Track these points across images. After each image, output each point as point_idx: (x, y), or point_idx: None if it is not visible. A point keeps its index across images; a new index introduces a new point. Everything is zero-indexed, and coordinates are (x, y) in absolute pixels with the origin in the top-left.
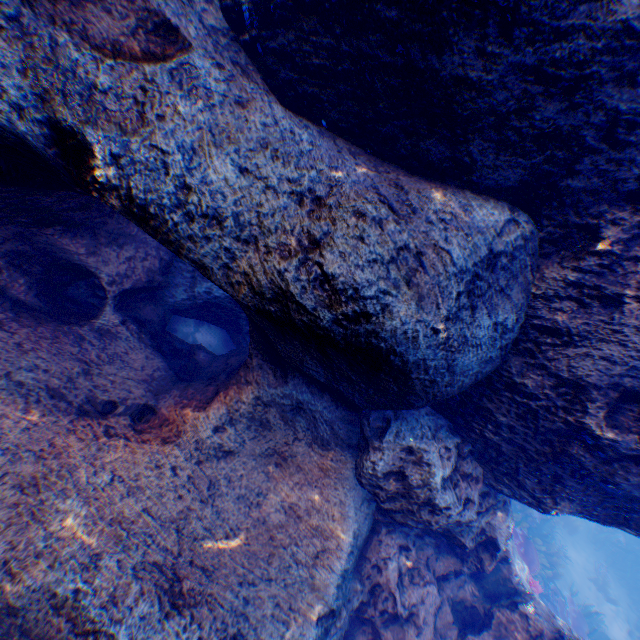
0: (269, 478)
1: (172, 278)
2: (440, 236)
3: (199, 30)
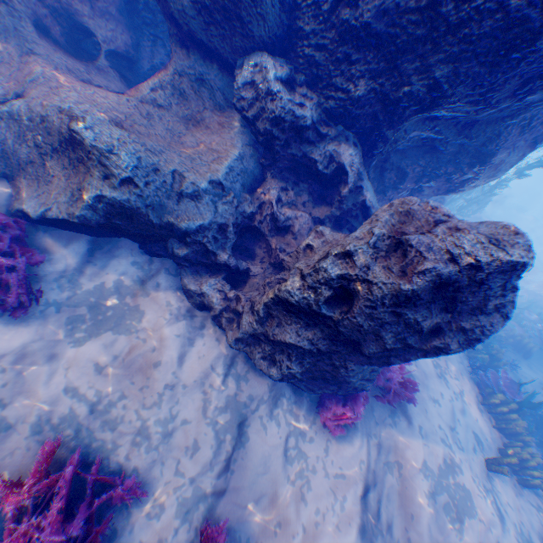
0: (188, 131)
1: (140, 55)
2: None
3: None
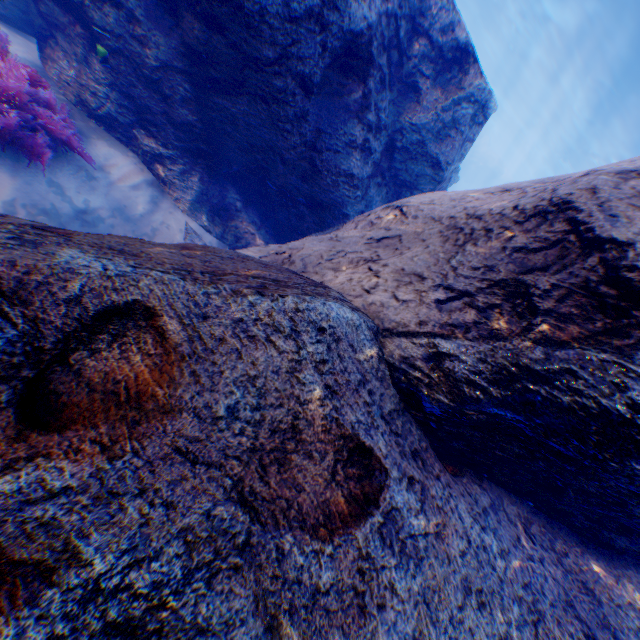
0: None
1: None
2: None
3: (383, 431)
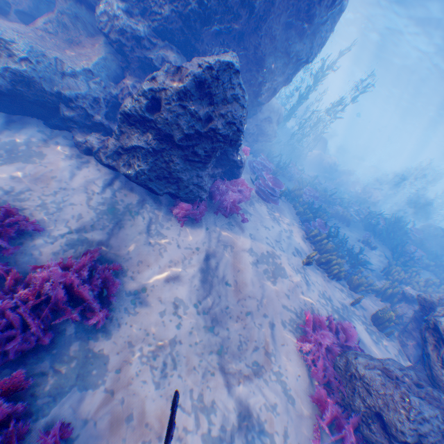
0: (72, 49)
1: (41, 15)
2: None
3: None
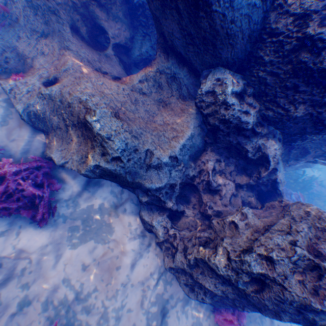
0: (159, 111)
1: (133, 45)
2: None
3: None
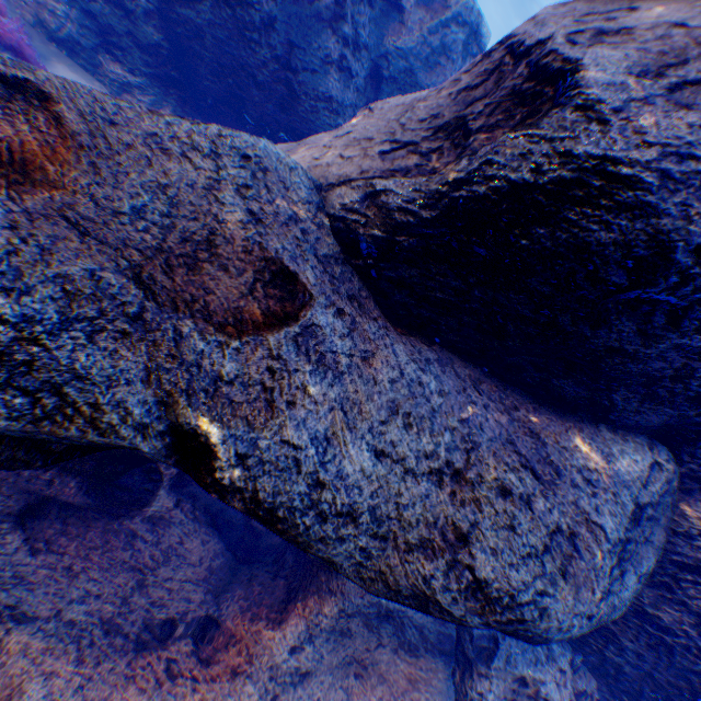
0: (349, 696)
1: None
2: (589, 503)
3: (314, 267)
